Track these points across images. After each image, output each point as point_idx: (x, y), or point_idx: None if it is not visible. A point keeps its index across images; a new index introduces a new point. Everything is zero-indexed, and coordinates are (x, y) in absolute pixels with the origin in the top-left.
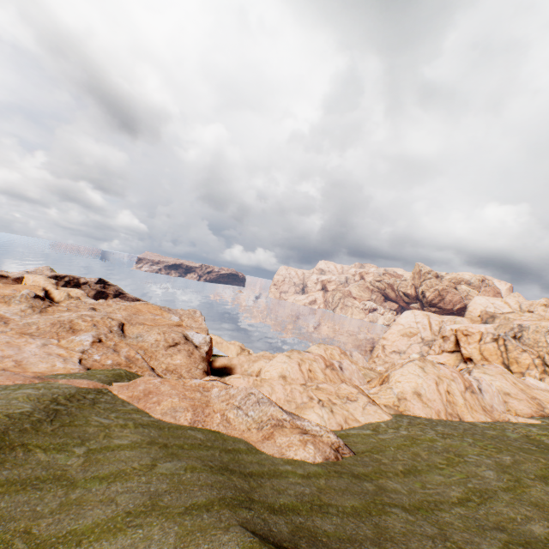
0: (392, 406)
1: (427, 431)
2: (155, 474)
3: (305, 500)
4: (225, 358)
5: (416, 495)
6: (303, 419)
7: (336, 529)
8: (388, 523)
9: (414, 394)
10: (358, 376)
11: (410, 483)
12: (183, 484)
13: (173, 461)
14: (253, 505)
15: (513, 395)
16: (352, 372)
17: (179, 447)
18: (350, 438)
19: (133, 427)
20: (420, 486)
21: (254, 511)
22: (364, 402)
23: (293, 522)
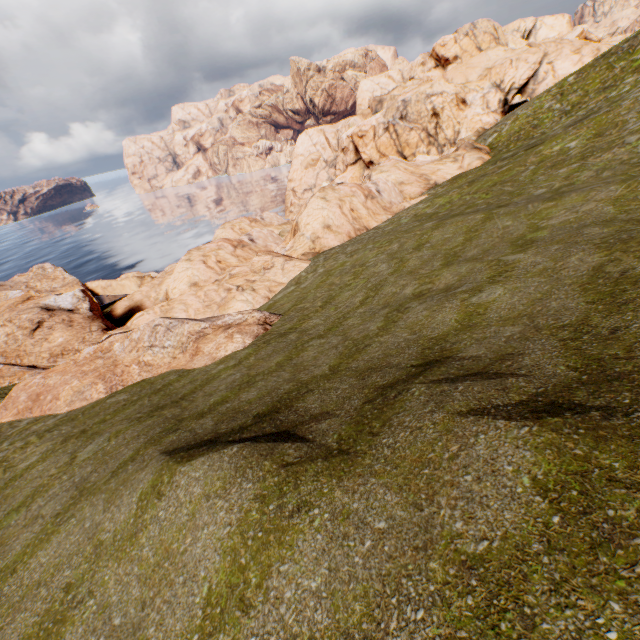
0: (309, 251)
1: (339, 258)
2: (77, 466)
3: (235, 386)
4: (124, 301)
5: (330, 319)
6: (223, 316)
7: (259, 392)
8: (304, 358)
9: (325, 229)
10: (274, 238)
11: (327, 312)
12: (108, 454)
13: (95, 441)
14: (182, 425)
15: (406, 182)
16: (265, 239)
17: (101, 423)
18: (278, 304)
19: (38, 440)
20: (334, 310)
21: (181, 430)
22: (281, 264)
23: (220, 413)
